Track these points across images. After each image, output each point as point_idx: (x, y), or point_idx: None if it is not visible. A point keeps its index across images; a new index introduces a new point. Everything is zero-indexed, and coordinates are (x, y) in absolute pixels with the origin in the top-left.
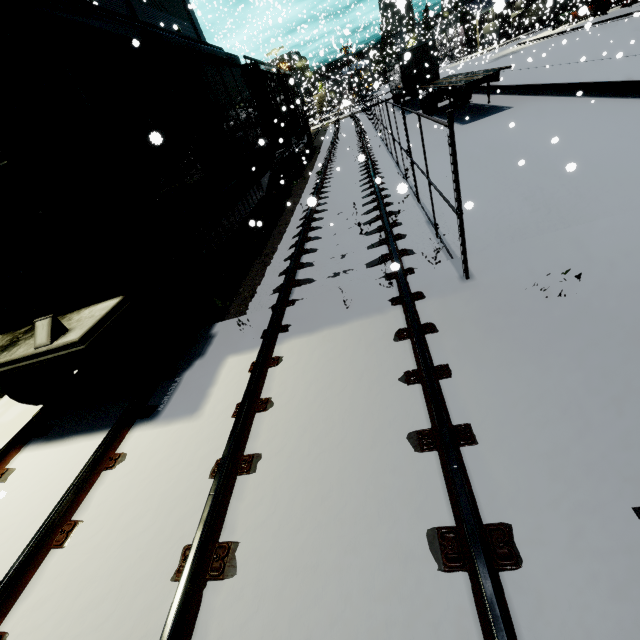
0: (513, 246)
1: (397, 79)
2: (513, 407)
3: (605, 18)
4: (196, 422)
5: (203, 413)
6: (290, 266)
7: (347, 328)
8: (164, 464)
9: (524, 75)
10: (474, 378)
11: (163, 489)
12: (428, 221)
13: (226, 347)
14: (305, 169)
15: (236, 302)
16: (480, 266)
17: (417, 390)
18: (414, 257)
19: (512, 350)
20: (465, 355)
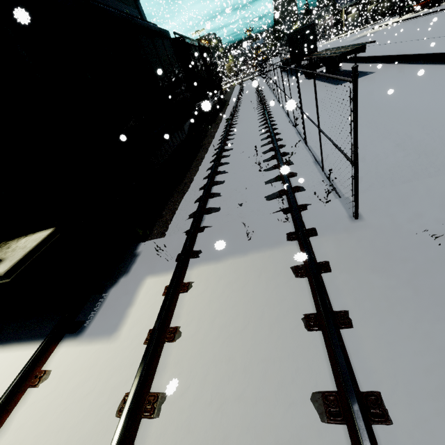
0: (396, 189)
1: (286, 52)
2: (426, 377)
3: (440, 8)
4: (113, 344)
5: (120, 335)
6: (202, 196)
7: (249, 259)
8: (79, 390)
9: (382, 49)
10: (377, 332)
11: (73, 421)
12: (315, 162)
13: (146, 267)
14: (217, 117)
15: (159, 224)
16: (367, 207)
17: (318, 338)
18: (305, 194)
19: (413, 302)
20: (364, 302)
